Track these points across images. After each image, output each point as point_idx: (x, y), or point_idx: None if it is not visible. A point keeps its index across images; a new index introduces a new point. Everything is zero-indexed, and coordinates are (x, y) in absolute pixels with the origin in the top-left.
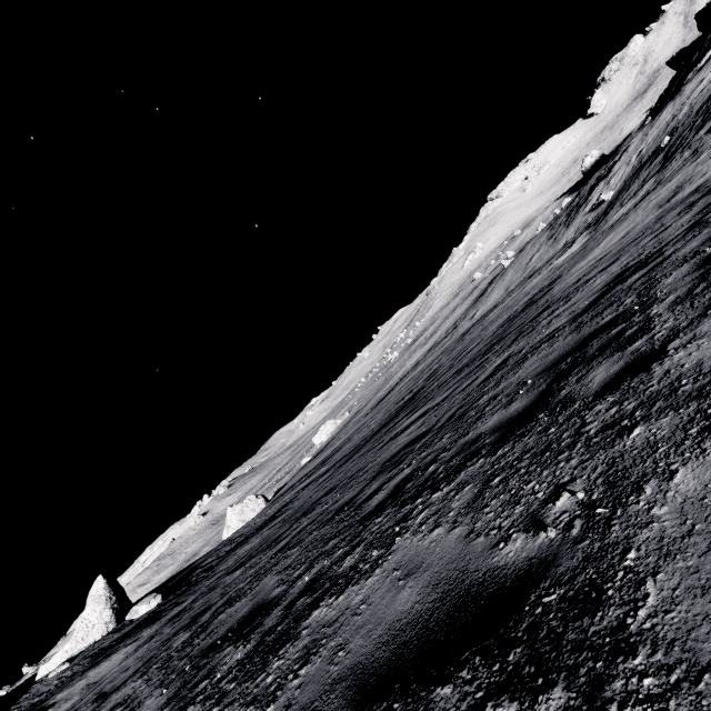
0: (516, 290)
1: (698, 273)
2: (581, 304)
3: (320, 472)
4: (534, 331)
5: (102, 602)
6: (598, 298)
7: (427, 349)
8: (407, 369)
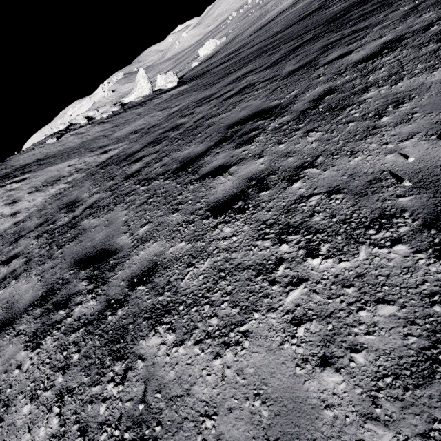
0: None
1: None
2: None
3: (244, 49)
4: None
5: (146, 80)
6: None
7: None
8: (284, 7)
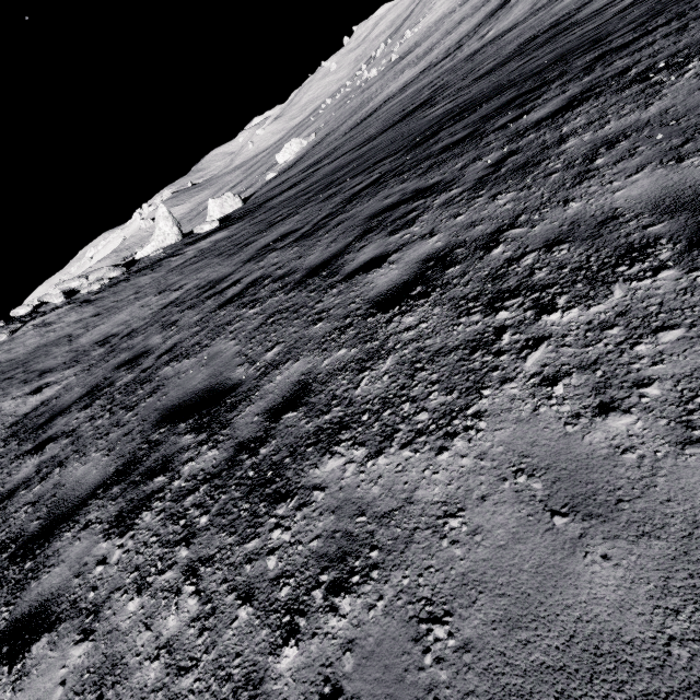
0: (543, 9)
1: (647, 9)
2: (592, 27)
3: (325, 163)
4: (553, 44)
5: (170, 221)
6: (604, 22)
7: (419, 70)
8: (392, 91)
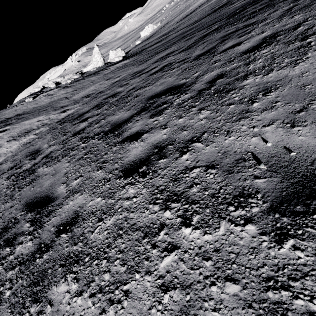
0: None
1: None
2: None
3: (172, 33)
4: None
5: (100, 55)
6: None
7: None
8: (203, 1)
